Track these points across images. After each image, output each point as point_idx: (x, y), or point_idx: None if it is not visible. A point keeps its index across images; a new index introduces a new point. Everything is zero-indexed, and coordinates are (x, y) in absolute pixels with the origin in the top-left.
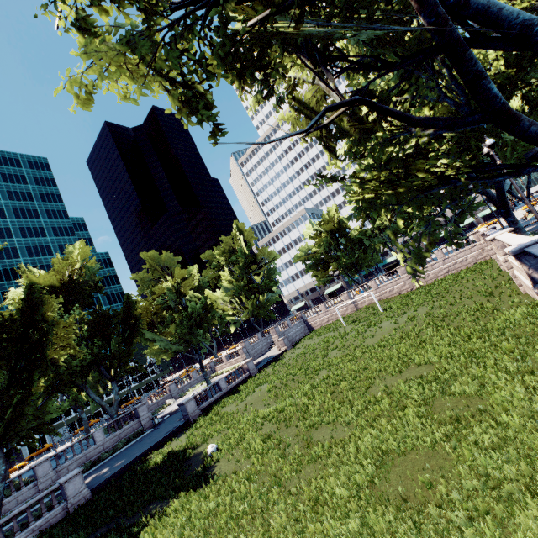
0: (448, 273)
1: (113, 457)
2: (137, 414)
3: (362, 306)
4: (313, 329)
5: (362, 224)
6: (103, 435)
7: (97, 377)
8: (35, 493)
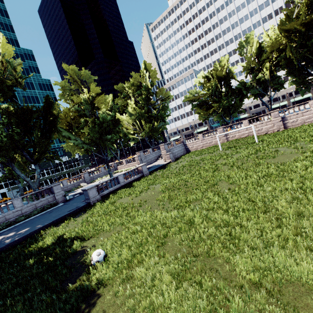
0: None
1: (25, 222)
2: (52, 191)
3: (232, 139)
4: (189, 151)
5: (245, 76)
6: (22, 203)
7: (24, 159)
8: None
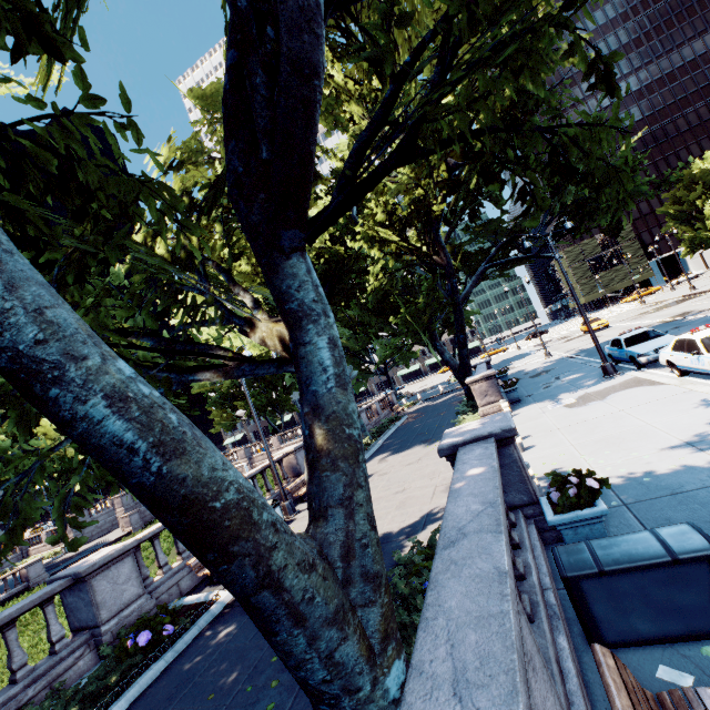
0: None
1: None
2: None
3: None
4: None
5: None
6: None
7: None
8: None
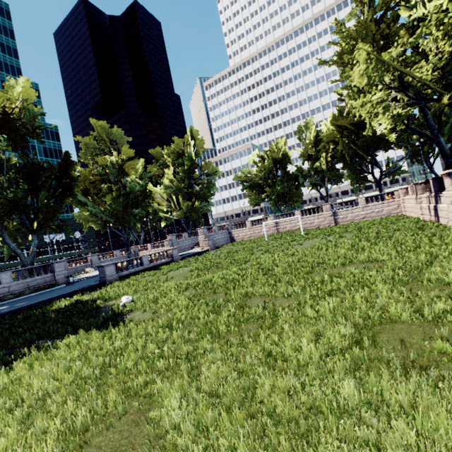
0: (363, 219)
1: (16, 300)
2: (52, 269)
3: (283, 230)
4: (234, 240)
5: (303, 163)
6: (11, 279)
7: (17, 226)
8: None
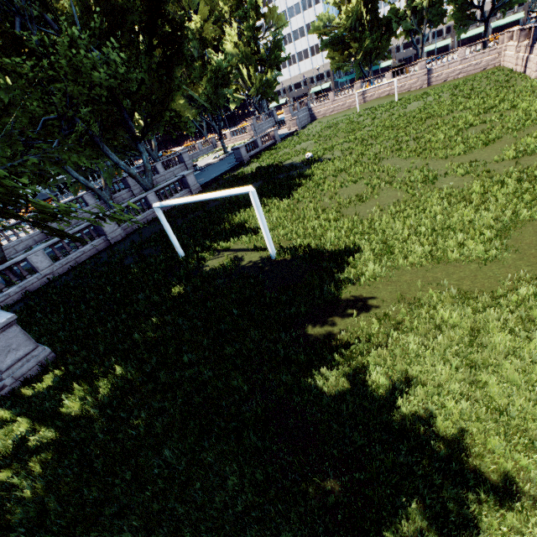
0: (458, 76)
1: None
2: (181, 160)
3: (370, 99)
4: (315, 118)
5: None
6: (163, 169)
7: None
8: (132, 196)
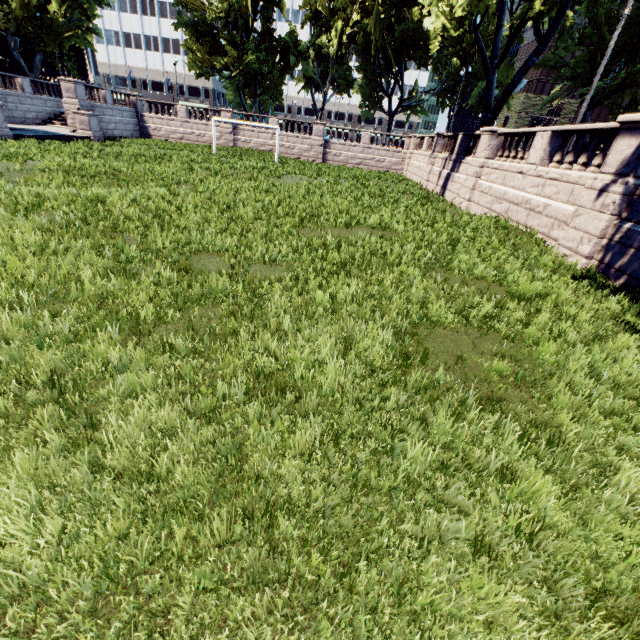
0: (359, 166)
1: None
2: None
3: (244, 146)
4: (149, 136)
5: (303, 23)
6: None
7: None
8: None
